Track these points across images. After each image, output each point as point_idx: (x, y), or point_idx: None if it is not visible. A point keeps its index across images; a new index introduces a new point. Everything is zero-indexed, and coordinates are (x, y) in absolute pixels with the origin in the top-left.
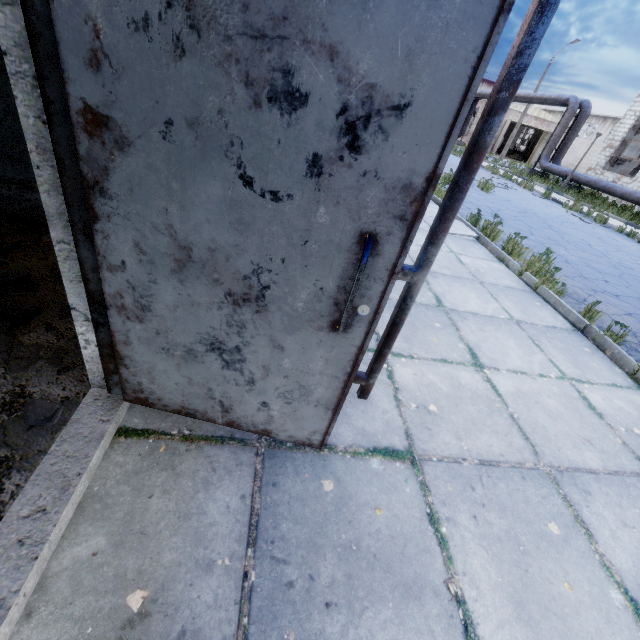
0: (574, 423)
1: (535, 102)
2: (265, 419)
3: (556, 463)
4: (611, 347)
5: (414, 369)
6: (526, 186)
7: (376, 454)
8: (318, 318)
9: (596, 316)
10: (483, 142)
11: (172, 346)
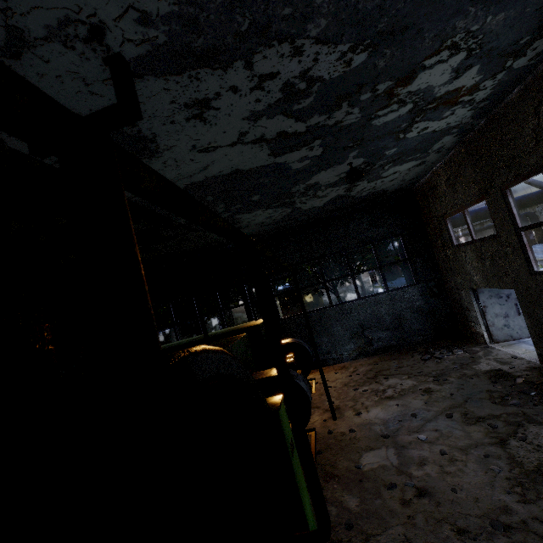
0: None
1: None
2: (518, 335)
3: None
4: None
5: None
6: None
7: None
8: (516, 315)
9: None
10: None
11: (499, 328)
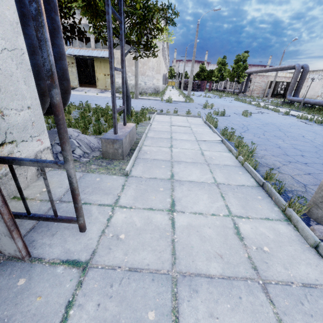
0: (217, 244)
1: (278, 70)
2: None
3: (185, 270)
4: (274, 195)
5: (127, 214)
6: (275, 110)
7: (65, 263)
8: None
9: (274, 177)
10: (53, 102)
11: None
